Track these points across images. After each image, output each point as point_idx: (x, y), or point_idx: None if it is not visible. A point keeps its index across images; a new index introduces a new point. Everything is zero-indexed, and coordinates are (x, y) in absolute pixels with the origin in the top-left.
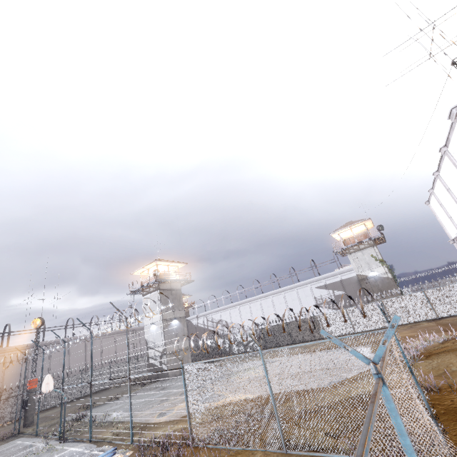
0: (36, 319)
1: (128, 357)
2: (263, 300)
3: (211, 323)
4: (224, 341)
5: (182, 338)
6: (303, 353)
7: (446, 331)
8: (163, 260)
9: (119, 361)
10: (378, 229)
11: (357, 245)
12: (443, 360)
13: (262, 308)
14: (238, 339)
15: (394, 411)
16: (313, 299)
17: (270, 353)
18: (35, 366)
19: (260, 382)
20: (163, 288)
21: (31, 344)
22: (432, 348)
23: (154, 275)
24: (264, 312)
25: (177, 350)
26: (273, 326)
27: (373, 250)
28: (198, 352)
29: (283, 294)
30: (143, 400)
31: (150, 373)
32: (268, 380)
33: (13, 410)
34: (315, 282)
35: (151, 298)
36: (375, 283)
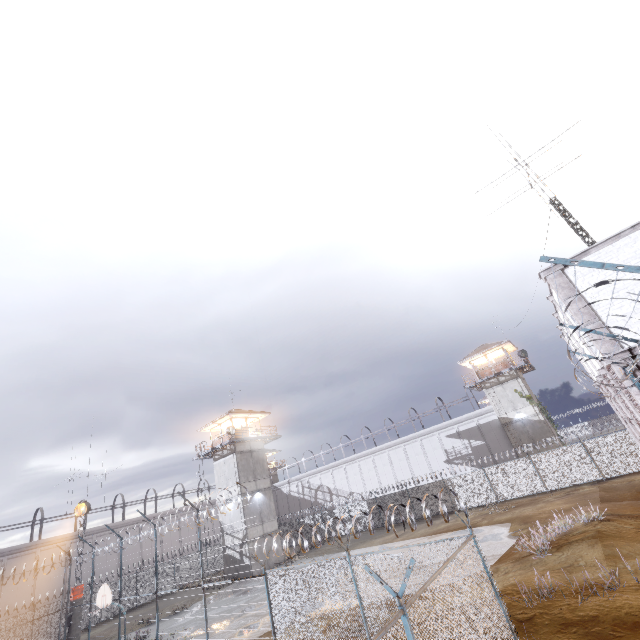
0: (81, 504)
1: (201, 560)
2: (376, 456)
3: (307, 491)
4: (326, 518)
5: (268, 517)
6: (427, 535)
7: (606, 502)
8: (240, 411)
9: (185, 552)
10: (520, 356)
11: (495, 378)
12: (574, 551)
13: (376, 468)
14: (345, 514)
15: (410, 637)
16: (443, 453)
17: (386, 534)
18: (80, 568)
19: (367, 582)
20: (241, 449)
21: (69, 534)
22: (572, 532)
23: (228, 434)
24: (379, 473)
25: (262, 536)
26: (390, 495)
27: (517, 384)
28: (281, 555)
29: (403, 447)
30: (220, 611)
31: (228, 581)
32: (357, 590)
33: (50, 630)
34: (444, 429)
35: (226, 464)
36: (523, 429)
